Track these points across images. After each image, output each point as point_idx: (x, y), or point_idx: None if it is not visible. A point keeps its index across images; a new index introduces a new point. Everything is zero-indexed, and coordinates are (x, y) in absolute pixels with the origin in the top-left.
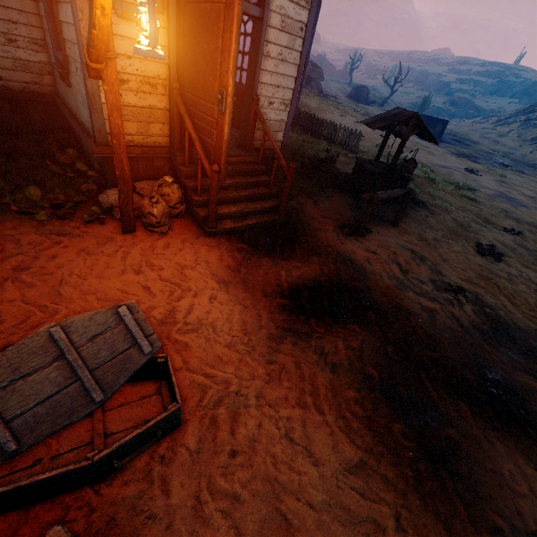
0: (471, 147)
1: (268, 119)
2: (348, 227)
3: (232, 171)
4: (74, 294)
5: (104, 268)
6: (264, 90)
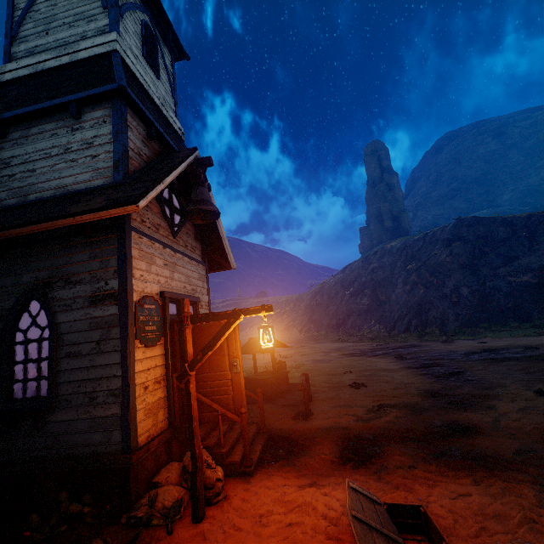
0: None
1: None
2: (298, 416)
3: None
4: None
5: None
6: None
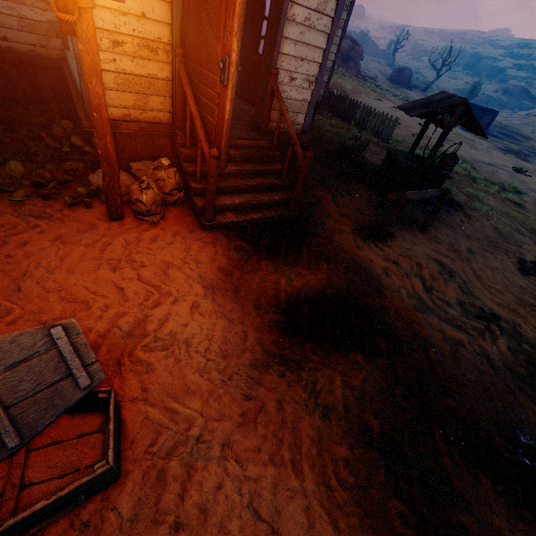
0: (522, 142)
1: (288, 98)
2: (368, 229)
3: (240, 156)
4: (34, 290)
5: (78, 260)
6: (286, 62)
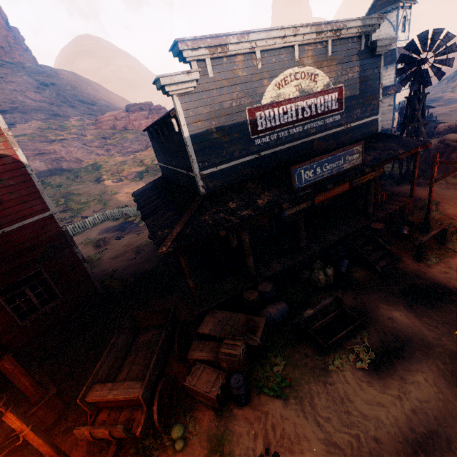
0: (440, 100)
1: None
2: None
3: None
4: None
5: None
6: None
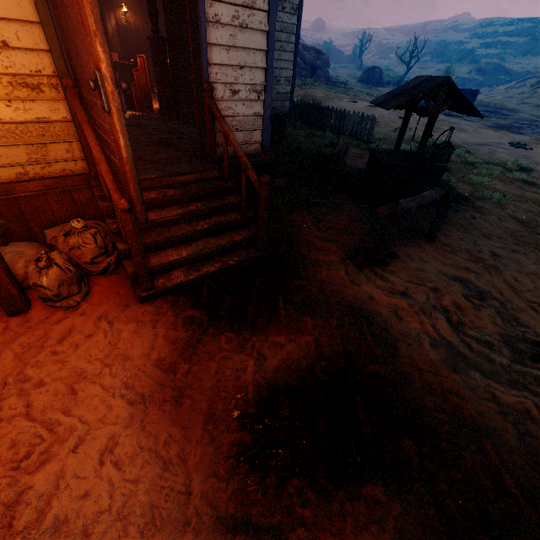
0: (510, 116)
1: (234, 115)
2: (362, 253)
3: (183, 196)
4: None
5: None
6: (221, 74)
